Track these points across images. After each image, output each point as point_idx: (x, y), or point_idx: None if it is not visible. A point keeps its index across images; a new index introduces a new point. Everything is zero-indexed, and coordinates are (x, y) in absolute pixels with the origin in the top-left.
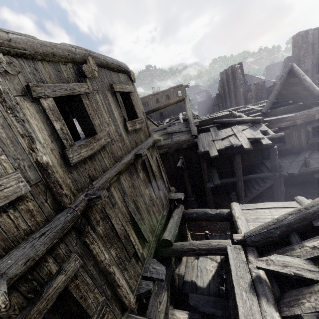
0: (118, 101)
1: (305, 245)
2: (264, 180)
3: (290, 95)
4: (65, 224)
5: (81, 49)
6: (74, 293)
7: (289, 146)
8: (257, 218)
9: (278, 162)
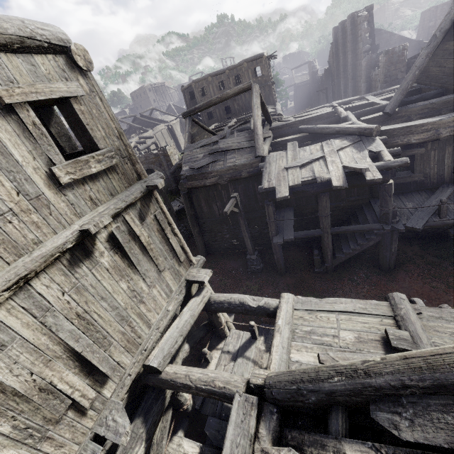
0: (26, 124)
1: (344, 451)
2: (366, 236)
3: (443, 77)
4: None
5: None
6: None
7: (420, 176)
8: (311, 332)
9: (393, 208)
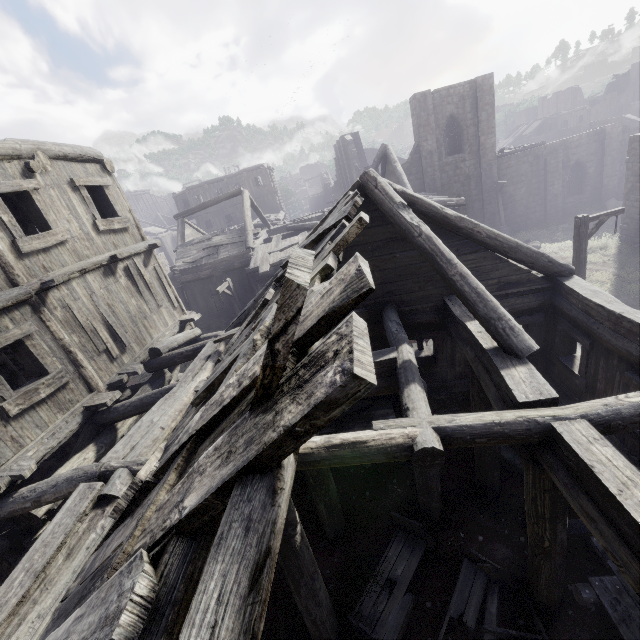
0: (84, 196)
1: None
2: None
3: None
4: (19, 295)
5: (29, 144)
6: (31, 349)
7: None
8: None
9: None
